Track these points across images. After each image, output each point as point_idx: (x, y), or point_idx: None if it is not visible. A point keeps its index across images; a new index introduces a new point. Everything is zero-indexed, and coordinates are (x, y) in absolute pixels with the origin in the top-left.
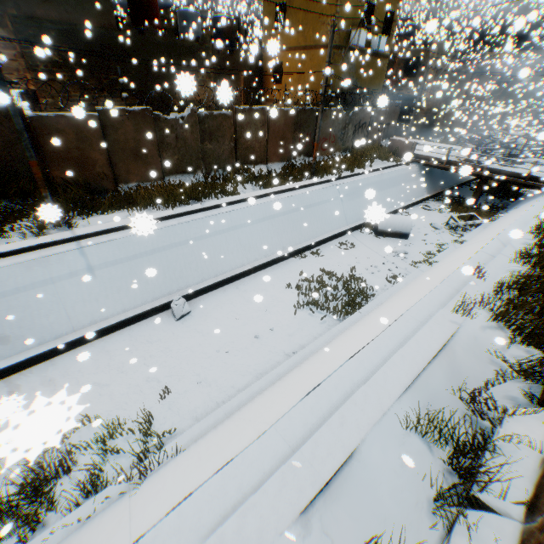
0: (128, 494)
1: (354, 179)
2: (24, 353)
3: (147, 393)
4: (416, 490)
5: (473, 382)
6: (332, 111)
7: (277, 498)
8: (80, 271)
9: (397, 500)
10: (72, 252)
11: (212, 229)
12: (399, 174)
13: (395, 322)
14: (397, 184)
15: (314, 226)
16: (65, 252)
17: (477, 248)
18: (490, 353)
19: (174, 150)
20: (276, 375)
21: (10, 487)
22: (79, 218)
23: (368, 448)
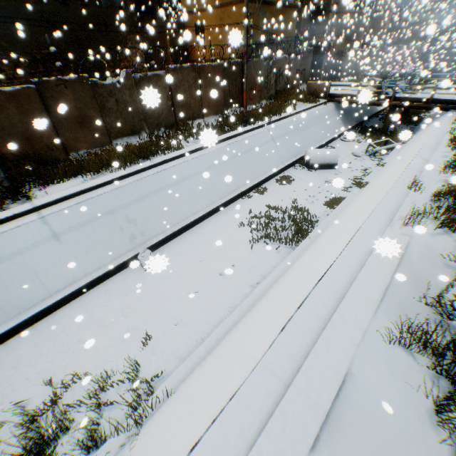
0: (128, 445)
1: (282, 122)
2: (5, 324)
3: (130, 342)
4: (413, 404)
5: (433, 287)
6: (255, 62)
7: (282, 439)
8: (46, 239)
9: (400, 418)
10: (35, 223)
11: (164, 183)
12: (319, 113)
13: (350, 242)
14: (319, 123)
15: (255, 168)
16: (27, 224)
17: (402, 166)
18: (442, 257)
19: (116, 114)
20: (246, 306)
21: (12, 455)
22: (36, 189)
23: (358, 369)
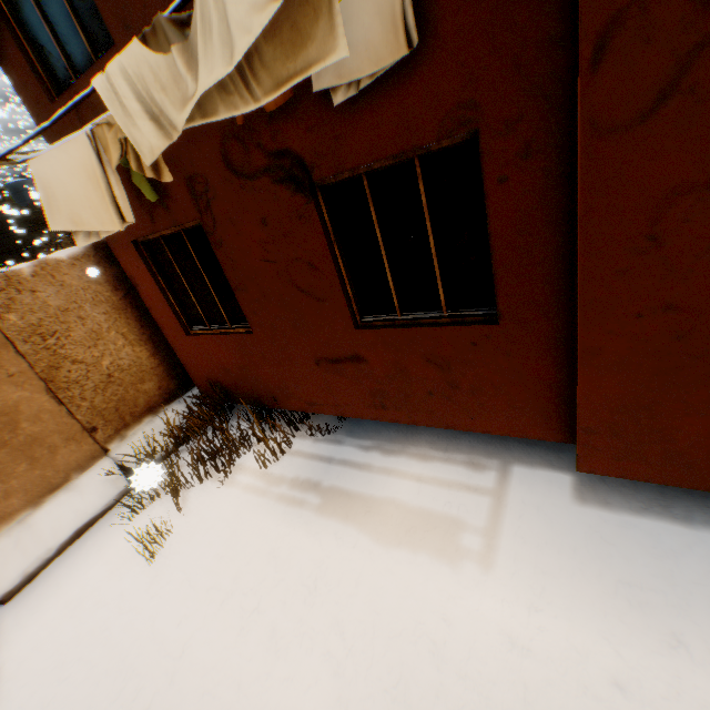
0: None
1: None
2: None
3: None
4: None
5: None
6: None
7: None
8: None
9: None
10: None
11: None
12: None
13: None
14: None
15: None
16: None
17: None
18: None
19: None
20: None
21: None
22: None
23: None
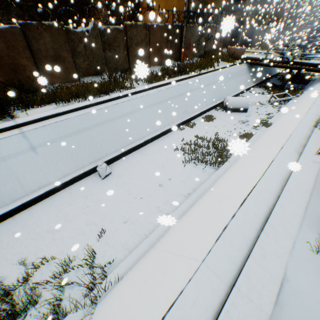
0: None
1: (208, 75)
2: None
3: (88, 234)
4: None
5: None
6: (191, 27)
7: None
8: (25, 150)
9: None
10: (16, 136)
11: (119, 113)
12: (235, 71)
13: (270, 166)
14: (235, 78)
15: (187, 108)
16: (10, 137)
17: (303, 111)
18: None
19: (84, 57)
20: (181, 211)
21: None
22: (19, 111)
23: (293, 276)
